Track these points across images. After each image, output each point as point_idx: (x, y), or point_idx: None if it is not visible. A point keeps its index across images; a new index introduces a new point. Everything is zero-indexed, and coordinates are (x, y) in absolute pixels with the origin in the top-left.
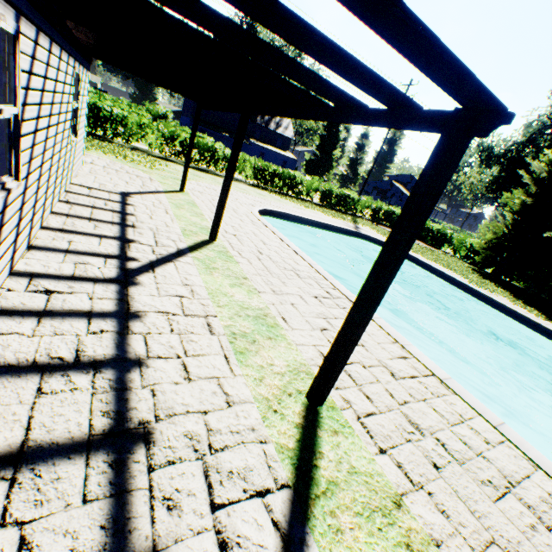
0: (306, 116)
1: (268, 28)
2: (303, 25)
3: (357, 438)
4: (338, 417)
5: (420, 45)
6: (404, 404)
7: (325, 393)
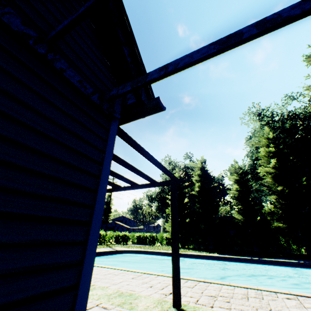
0: (116, 190)
1: (128, 168)
2: (133, 167)
3: (202, 308)
4: (190, 306)
5: (164, 169)
6: (202, 293)
7: (180, 295)
